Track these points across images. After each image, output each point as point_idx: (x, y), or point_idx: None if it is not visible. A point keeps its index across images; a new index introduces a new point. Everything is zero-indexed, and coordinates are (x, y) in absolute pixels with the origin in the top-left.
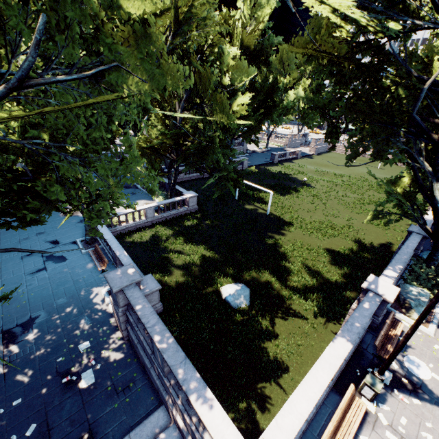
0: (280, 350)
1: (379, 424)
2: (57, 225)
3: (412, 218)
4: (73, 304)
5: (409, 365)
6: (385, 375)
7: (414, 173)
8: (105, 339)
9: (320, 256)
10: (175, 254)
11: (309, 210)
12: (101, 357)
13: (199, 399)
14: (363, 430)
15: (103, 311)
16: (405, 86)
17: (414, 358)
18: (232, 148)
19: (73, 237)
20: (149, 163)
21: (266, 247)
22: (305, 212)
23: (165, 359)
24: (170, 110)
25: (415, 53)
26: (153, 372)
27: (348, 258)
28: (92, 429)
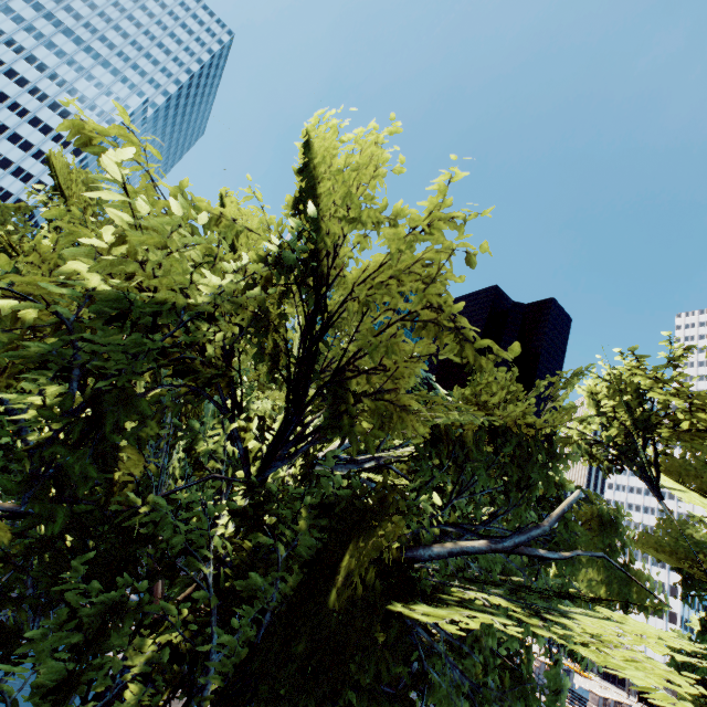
0: None
1: None
2: None
3: None
4: None
5: None
6: None
7: None
8: None
9: None
10: None
11: None
12: None
13: None
14: None
15: None
16: None
17: None
18: None
19: None
20: None
21: None
22: None
23: None
24: None
25: None
26: None
27: None
28: None
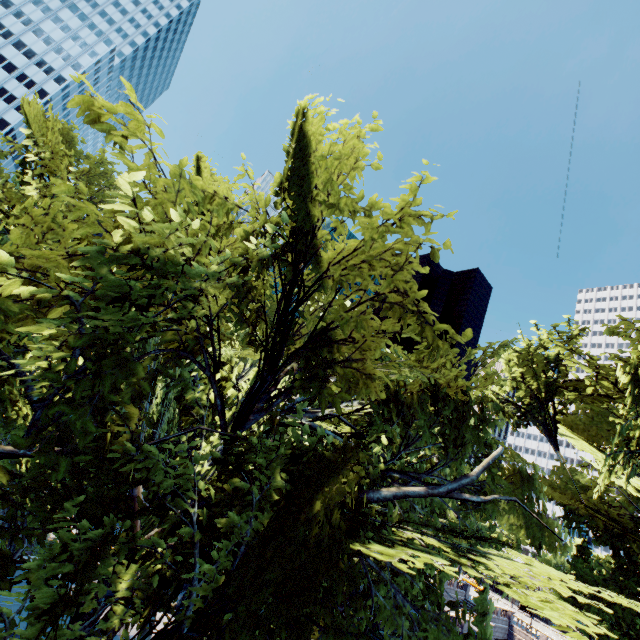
0: None
1: None
2: None
3: None
4: None
5: None
6: None
7: None
8: None
9: None
10: None
11: None
12: None
13: None
14: None
15: None
16: None
17: None
18: None
19: None
20: None
21: None
22: None
23: None
24: None
25: None
26: None
27: None
28: None
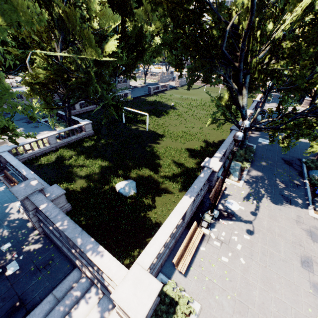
0: (158, 215)
1: (211, 239)
2: None
3: (231, 120)
4: None
5: (228, 205)
6: (214, 212)
7: (230, 91)
8: (25, 237)
9: (183, 153)
10: (78, 168)
11: (176, 125)
12: (22, 250)
13: (92, 252)
14: (202, 244)
15: (19, 219)
16: (217, 29)
17: (231, 200)
18: (116, 84)
19: None
20: (42, 98)
21: (147, 153)
22: (173, 127)
23: (66, 235)
24: (50, 50)
25: (222, 5)
26: (65, 248)
27: (199, 152)
28: (21, 299)
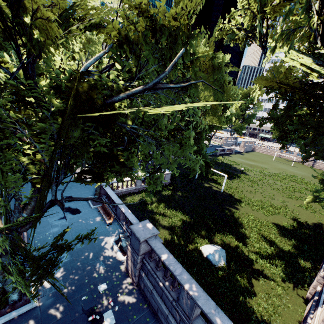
0: (262, 308)
1: None
2: (70, 185)
3: None
4: (89, 249)
5: None
6: None
7: None
8: (119, 282)
9: (270, 228)
10: (160, 216)
11: (251, 191)
12: (117, 299)
13: None
14: None
15: (113, 257)
16: None
17: None
18: None
19: (83, 195)
20: None
21: (227, 217)
22: (248, 193)
23: (200, 306)
24: None
25: None
26: (172, 319)
27: (292, 233)
28: None
